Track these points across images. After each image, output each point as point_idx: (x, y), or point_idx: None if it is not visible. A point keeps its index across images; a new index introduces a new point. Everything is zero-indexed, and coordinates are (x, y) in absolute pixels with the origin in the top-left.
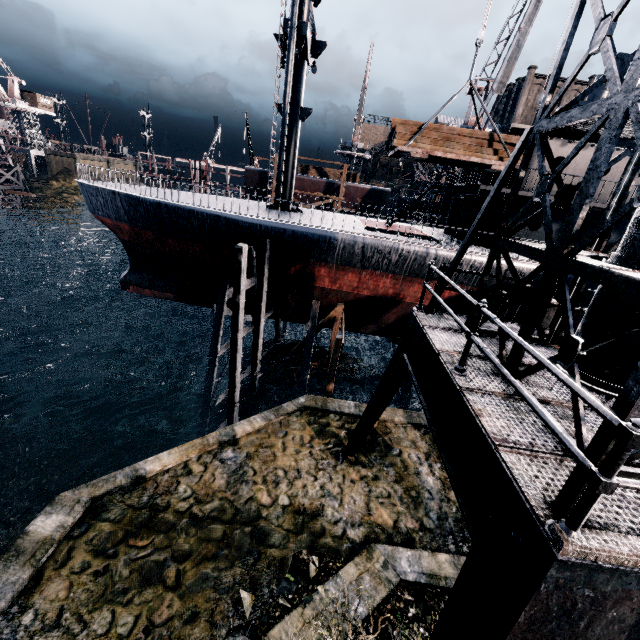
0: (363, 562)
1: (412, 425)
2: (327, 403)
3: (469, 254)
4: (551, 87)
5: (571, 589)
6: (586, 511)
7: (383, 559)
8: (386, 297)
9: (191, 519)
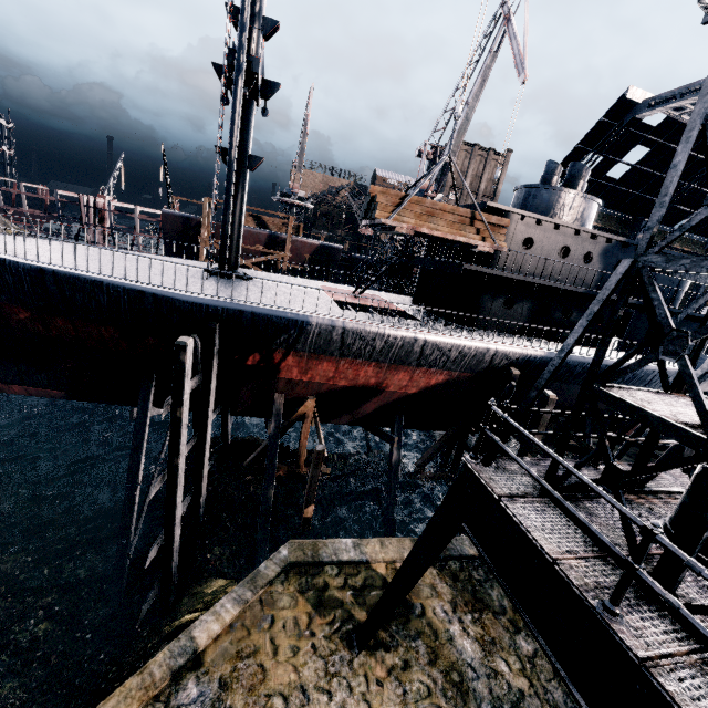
0: None
1: None
2: (318, 550)
3: (458, 339)
4: (659, 216)
5: None
6: None
7: None
8: (367, 387)
9: None
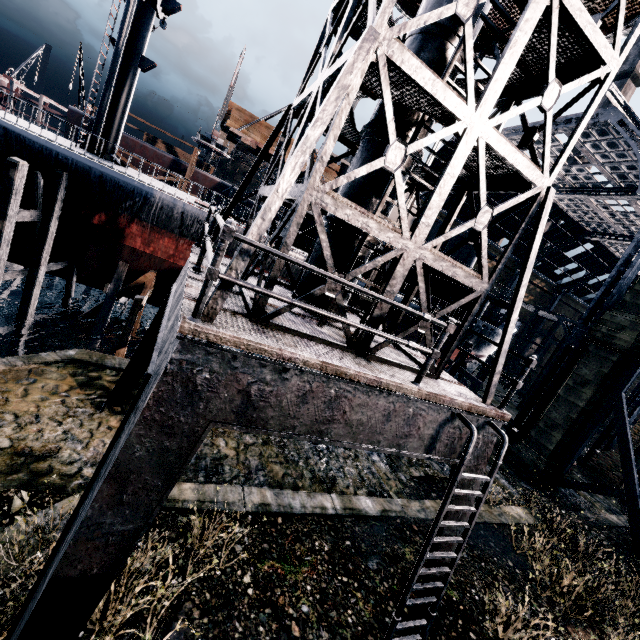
0: None
1: None
2: (105, 359)
3: None
4: (305, 78)
5: (192, 371)
6: (202, 298)
7: None
8: None
9: None
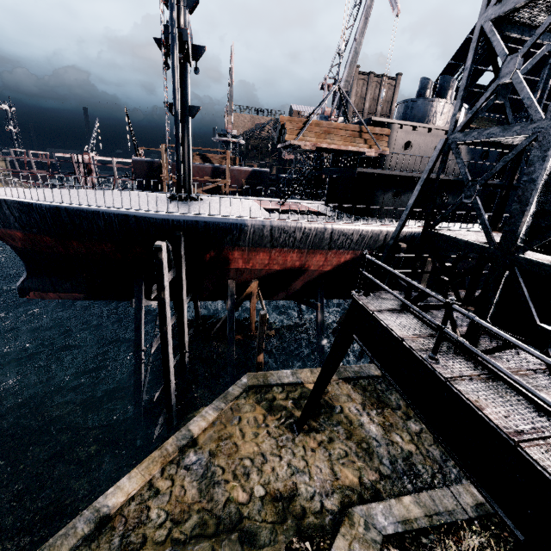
0: (348, 531)
1: (343, 380)
2: (267, 377)
3: (357, 225)
4: (460, 105)
5: None
6: None
7: (363, 521)
8: (294, 268)
9: (174, 547)
